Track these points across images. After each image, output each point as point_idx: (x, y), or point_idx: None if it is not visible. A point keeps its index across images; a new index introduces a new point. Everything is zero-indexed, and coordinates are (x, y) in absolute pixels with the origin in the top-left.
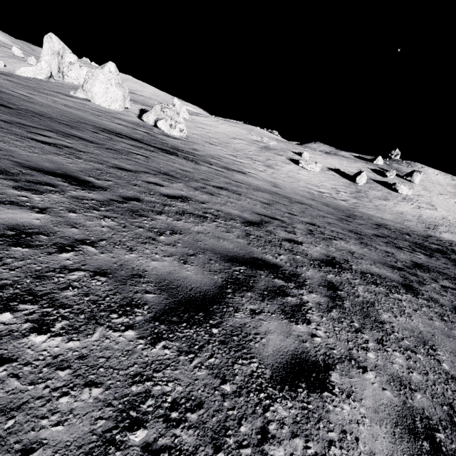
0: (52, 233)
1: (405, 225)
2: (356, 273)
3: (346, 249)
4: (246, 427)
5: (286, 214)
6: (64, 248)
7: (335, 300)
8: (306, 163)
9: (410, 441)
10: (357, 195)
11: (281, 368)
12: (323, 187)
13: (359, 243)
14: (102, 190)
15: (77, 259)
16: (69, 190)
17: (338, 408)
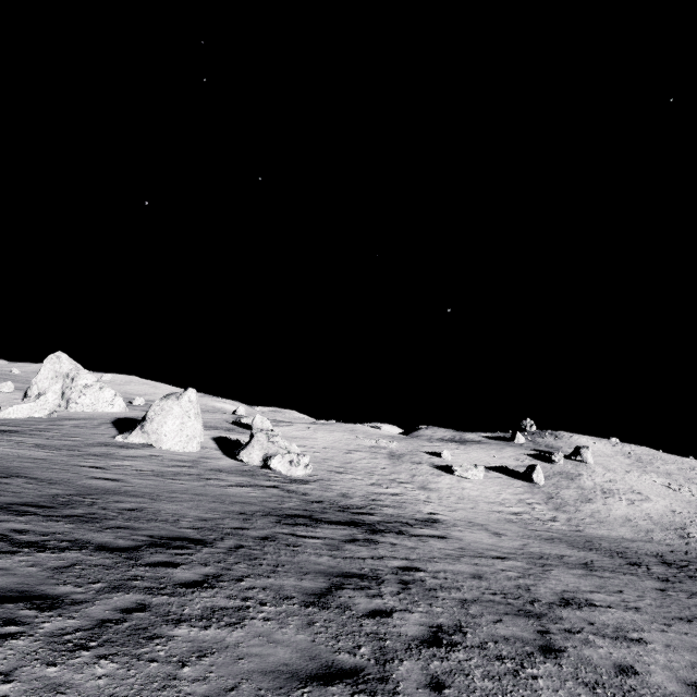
0: None
1: (660, 542)
2: None
3: None
4: None
5: (695, 628)
6: None
7: None
8: (462, 469)
9: None
10: (554, 504)
11: None
12: (509, 503)
13: None
14: None
15: None
16: None
17: None
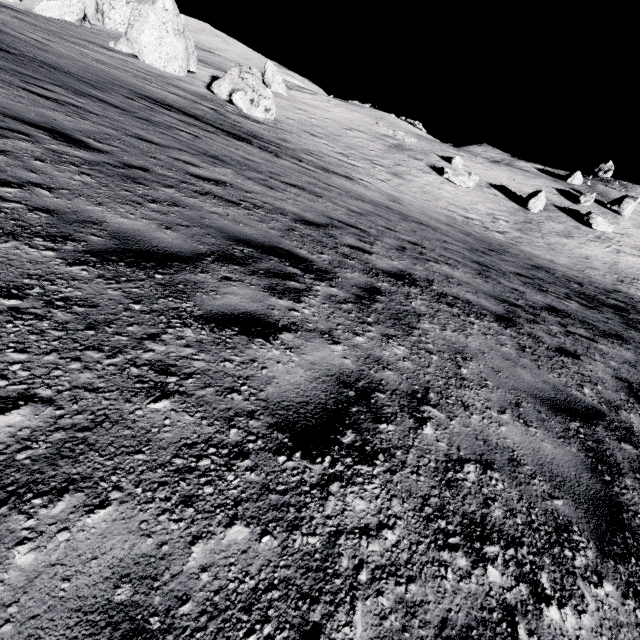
0: (1, 171)
1: (584, 274)
2: (431, 292)
3: (443, 273)
4: (135, 329)
5: (378, 227)
6: (9, 184)
7: (364, 299)
8: (454, 173)
9: (333, 386)
10: (524, 227)
11: (219, 315)
12: (474, 212)
13: (475, 273)
14: (97, 152)
15: (20, 195)
16: (48, 143)
17: (264, 350)
